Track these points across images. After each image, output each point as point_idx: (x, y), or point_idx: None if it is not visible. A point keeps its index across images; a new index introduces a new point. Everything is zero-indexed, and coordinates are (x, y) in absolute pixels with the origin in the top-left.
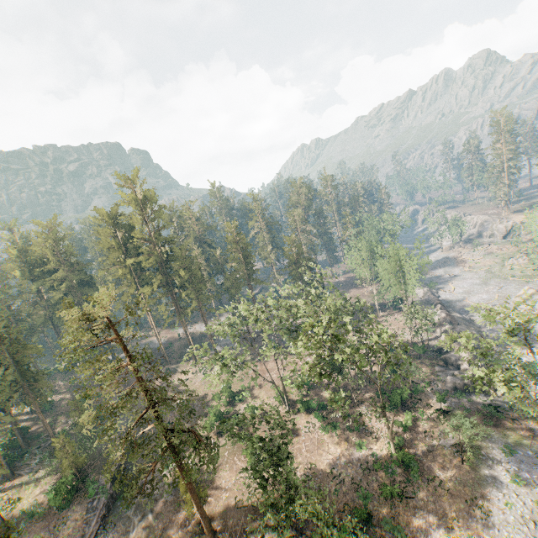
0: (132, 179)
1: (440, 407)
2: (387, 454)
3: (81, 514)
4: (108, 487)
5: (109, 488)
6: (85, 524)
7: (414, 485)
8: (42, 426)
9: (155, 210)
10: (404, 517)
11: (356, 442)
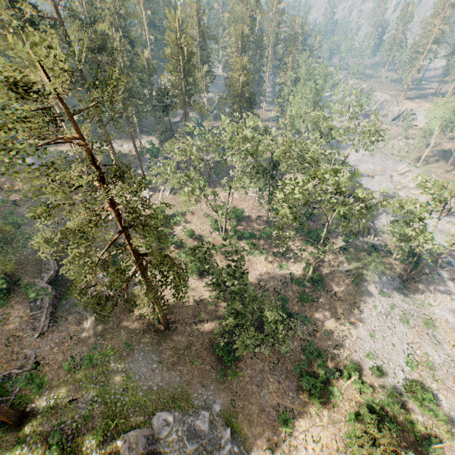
0: None
1: (340, 245)
2: (300, 274)
3: (25, 312)
4: (49, 290)
5: (51, 291)
6: (33, 321)
7: (318, 294)
8: None
9: None
10: (309, 312)
11: (279, 264)
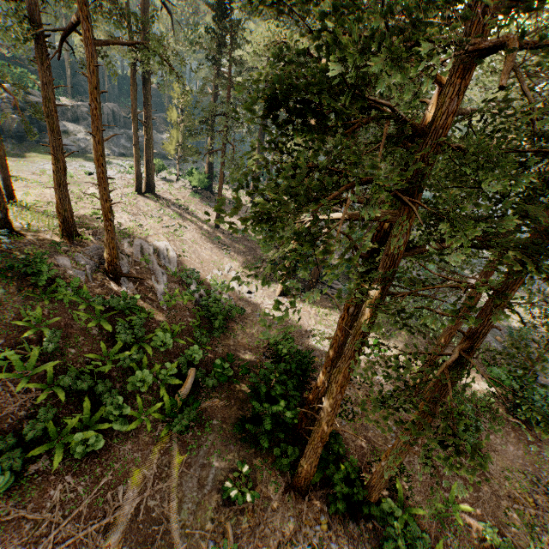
0: None
1: None
2: None
3: None
4: None
5: None
6: None
7: None
8: None
9: None
10: None
11: None
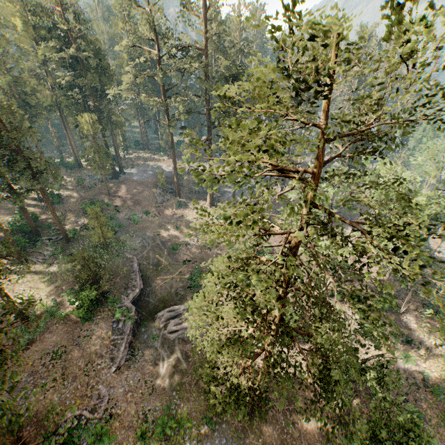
0: None
1: None
2: (437, 377)
3: (107, 333)
4: (132, 312)
5: (134, 314)
6: (113, 347)
7: None
8: (51, 217)
9: None
10: None
11: (403, 354)
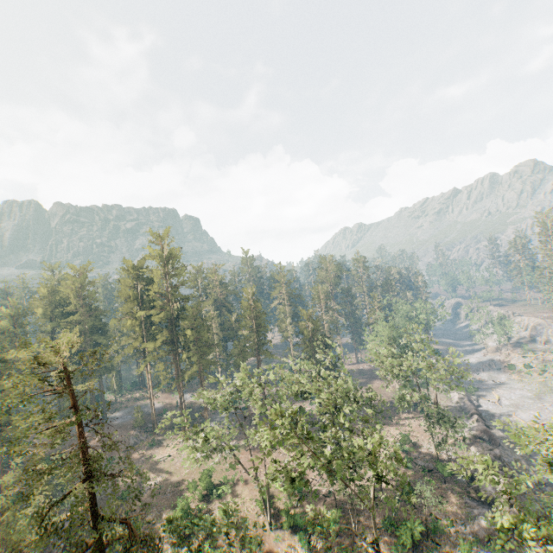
0: (162, 237)
1: None
2: None
3: None
4: None
5: None
6: None
7: None
8: None
9: (177, 267)
10: None
11: None
